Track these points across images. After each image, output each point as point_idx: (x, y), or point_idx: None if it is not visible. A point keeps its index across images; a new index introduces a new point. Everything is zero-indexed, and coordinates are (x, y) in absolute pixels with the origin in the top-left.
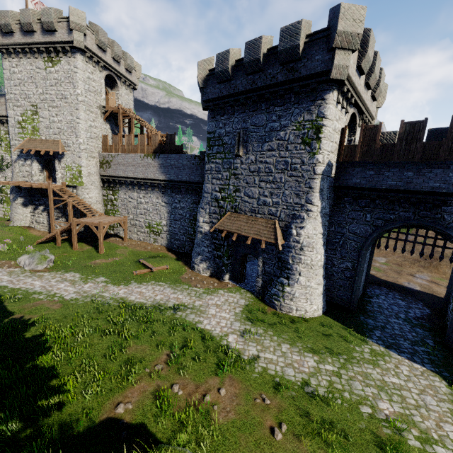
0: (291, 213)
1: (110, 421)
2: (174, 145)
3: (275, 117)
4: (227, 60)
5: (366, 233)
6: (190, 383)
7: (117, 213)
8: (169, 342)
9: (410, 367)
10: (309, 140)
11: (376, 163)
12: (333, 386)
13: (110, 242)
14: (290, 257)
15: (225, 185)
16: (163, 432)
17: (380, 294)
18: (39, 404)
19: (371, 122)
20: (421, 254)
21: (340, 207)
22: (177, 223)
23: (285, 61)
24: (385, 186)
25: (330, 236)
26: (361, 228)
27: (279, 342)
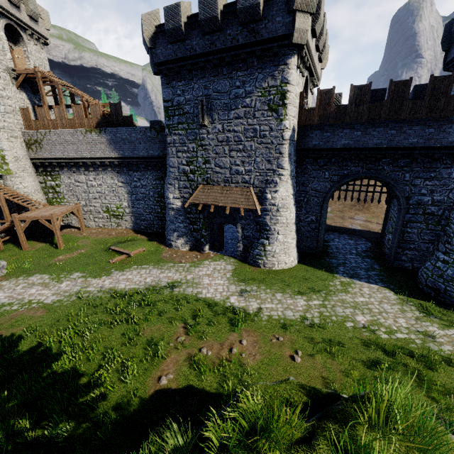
0: (265, 179)
1: (159, 393)
2: (121, 116)
3: (239, 83)
4: (179, 16)
5: (325, 189)
6: (214, 343)
7: (63, 201)
8: (179, 316)
9: (369, 288)
10: (276, 106)
11: (332, 125)
12: (323, 315)
13: (65, 234)
14: (268, 219)
15: (193, 157)
16: (210, 385)
17: (334, 238)
18: (81, 402)
19: (318, 84)
20: (365, 200)
21: (302, 168)
22: (140, 203)
23: (246, 22)
24: (340, 146)
25: (296, 195)
26: (321, 185)
27: (273, 293)
